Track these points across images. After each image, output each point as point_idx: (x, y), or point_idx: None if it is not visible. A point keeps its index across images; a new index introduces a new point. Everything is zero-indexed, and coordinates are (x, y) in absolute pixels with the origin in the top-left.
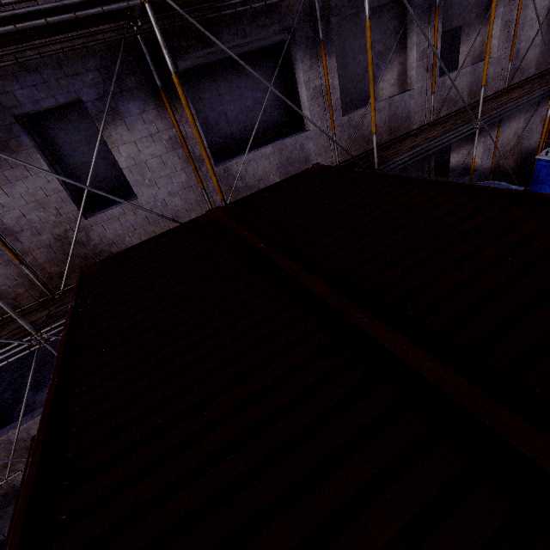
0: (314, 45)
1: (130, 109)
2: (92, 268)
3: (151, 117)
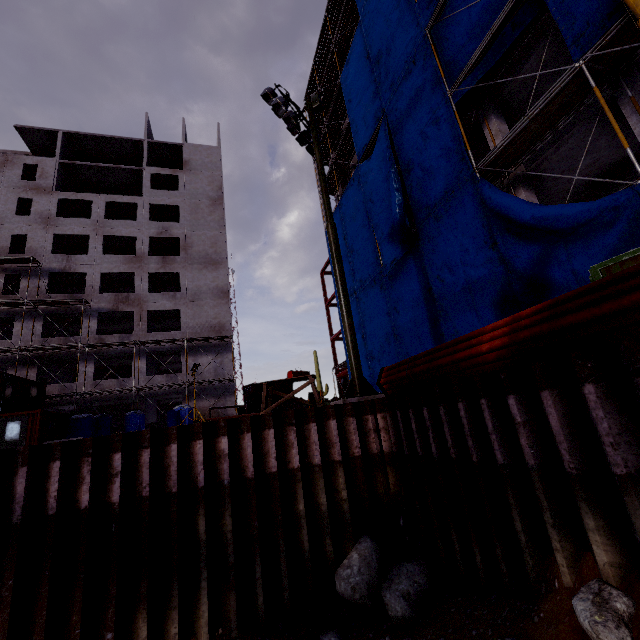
0: (87, 361)
1: (19, 367)
2: None
3: (24, 370)
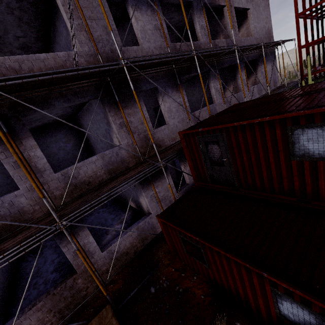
0: (214, 75)
1: (169, 91)
2: (185, 130)
3: (174, 94)
